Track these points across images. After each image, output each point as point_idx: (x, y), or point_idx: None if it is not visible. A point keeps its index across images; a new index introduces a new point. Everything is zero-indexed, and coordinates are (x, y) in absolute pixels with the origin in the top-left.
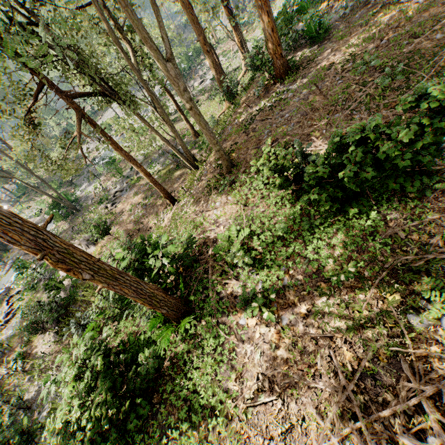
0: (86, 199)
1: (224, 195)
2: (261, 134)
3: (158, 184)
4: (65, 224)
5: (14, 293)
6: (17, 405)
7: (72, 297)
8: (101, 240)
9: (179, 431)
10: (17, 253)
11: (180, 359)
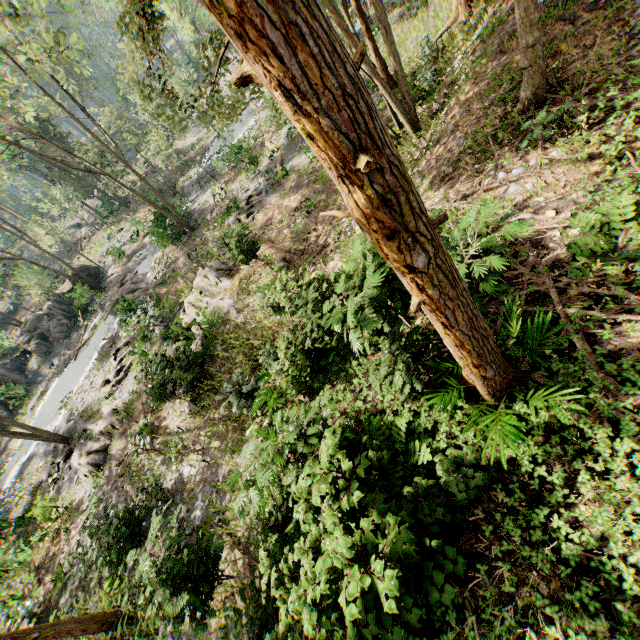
0: (202, 212)
1: (557, 142)
2: (624, 8)
3: None
4: (176, 251)
5: (122, 345)
6: (155, 495)
7: (208, 353)
8: (238, 270)
9: (585, 635)
10: (114, 292)
11: (521, 473)
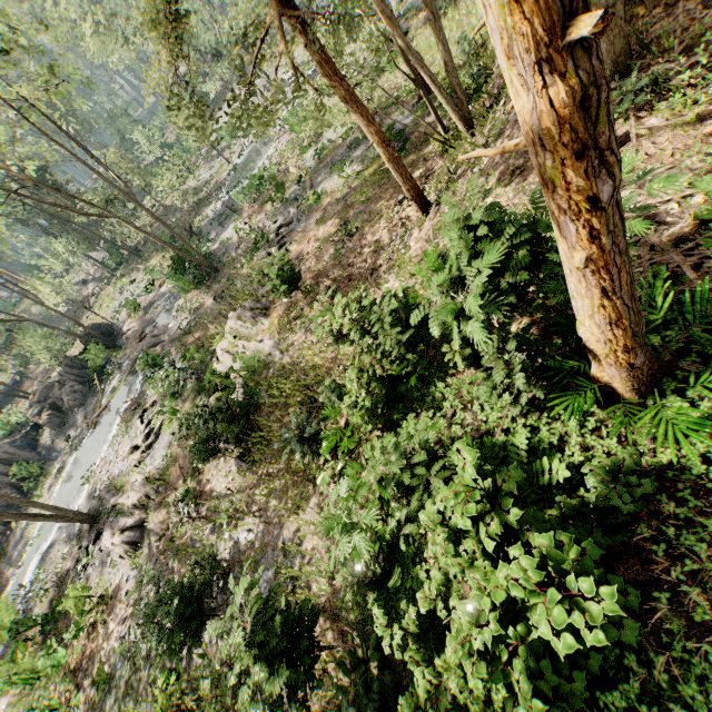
0: (225, 251)
1: (658, 106)
2: None
3: (402, 166)
4: (200, 296)
5: (148, 406)
6: (209, 568)
7: (251, 402)
8: (276, 308)
9: None
10: (132, 350)
11: (689, 478)
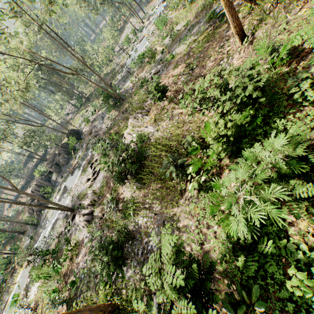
0: (126, 91)
1: None
2: None
3: (233, 9)
4: (115, 112)
5: (94, 161)
6: (124, 234)
7: (142, 155)
8: (153, 111)
9: None
10: (87, 139)
11: None
